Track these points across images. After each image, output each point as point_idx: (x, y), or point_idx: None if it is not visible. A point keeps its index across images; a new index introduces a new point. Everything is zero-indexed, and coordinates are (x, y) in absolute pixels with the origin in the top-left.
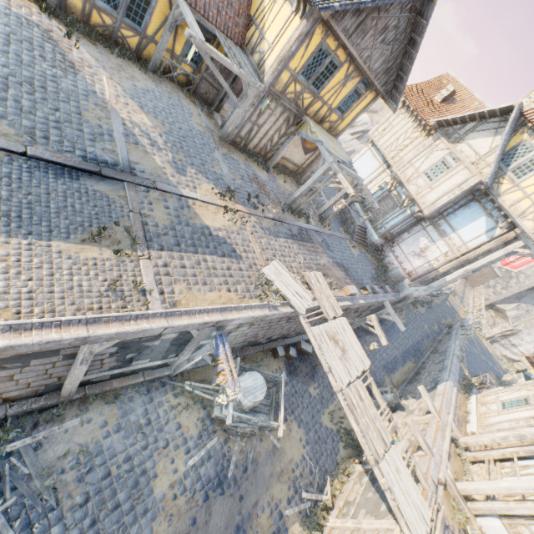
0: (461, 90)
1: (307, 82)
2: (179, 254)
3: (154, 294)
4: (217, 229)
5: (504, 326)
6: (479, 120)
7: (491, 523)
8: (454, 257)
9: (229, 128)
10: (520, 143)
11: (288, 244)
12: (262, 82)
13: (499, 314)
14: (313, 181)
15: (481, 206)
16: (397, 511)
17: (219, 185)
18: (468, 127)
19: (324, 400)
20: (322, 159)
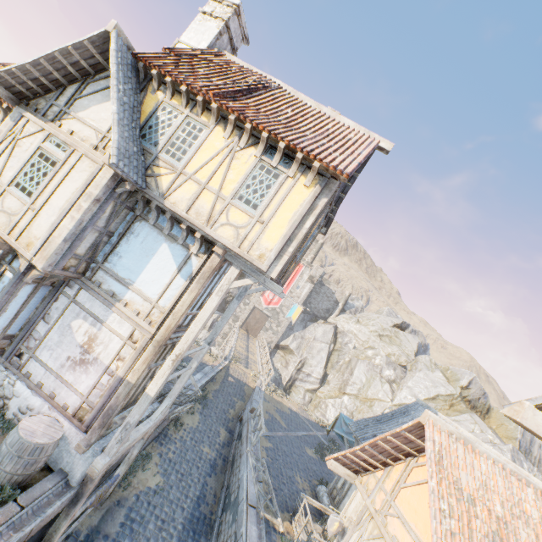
0: None
1: None
2: None
3: None
4: None
5: (294, 360)
6: (82, 78)
7: None
8: (148, 338)
9: None
10: (158, 107)
11: None
12: None
13: (286, 350)
14: None
15: (152, 226)
16: None
17: None
18: (70, 92)
19: None
20: None
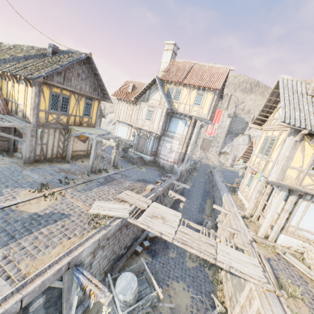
0: (136, 83)
1: (57, 111)
2: (16, 243)
3: (0, 283)
4: (43, 210)
5: (230, 157)
6: (149, 89)
7: (281, 238)
8: (183, 142)
9: (27, 155)
10: (168, 89)
11: (100, 189)
12: (30, 123)
13: (225, 154)
14: (94, 151)
15: (175, 118)
16: (242, 274)
17: (34, 186)
18: (147, 93)
19: (182, 253)
20: (91, 139)
